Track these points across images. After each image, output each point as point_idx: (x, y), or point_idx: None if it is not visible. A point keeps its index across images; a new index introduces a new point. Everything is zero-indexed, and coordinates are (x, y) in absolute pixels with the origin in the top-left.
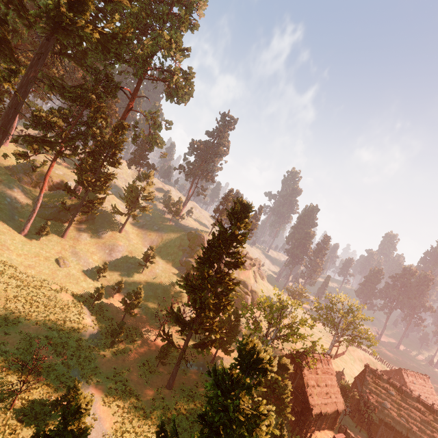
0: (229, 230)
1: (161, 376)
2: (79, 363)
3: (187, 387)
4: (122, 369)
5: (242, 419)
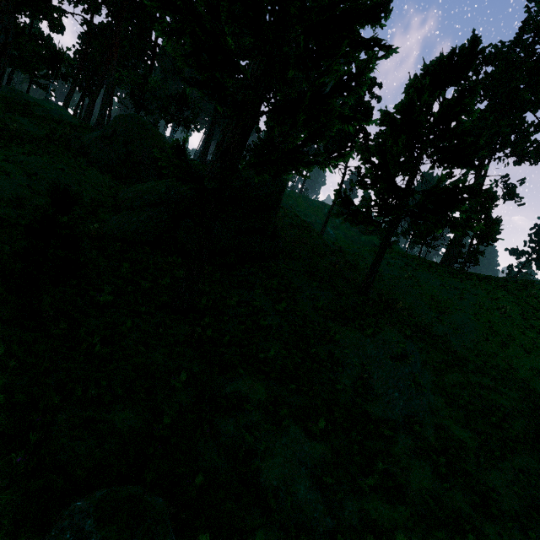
0: None
1: None
2: None
3: None
4: None
5: None
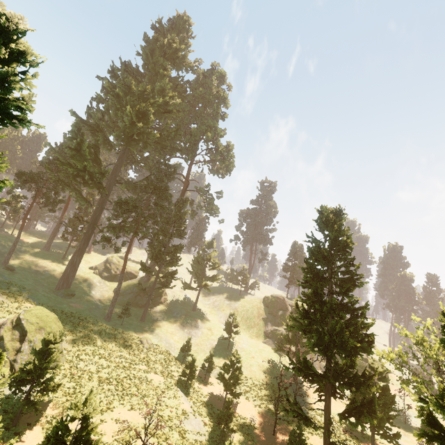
0: (325, 241)
1: None
2: None
3: None
4: None
5: None
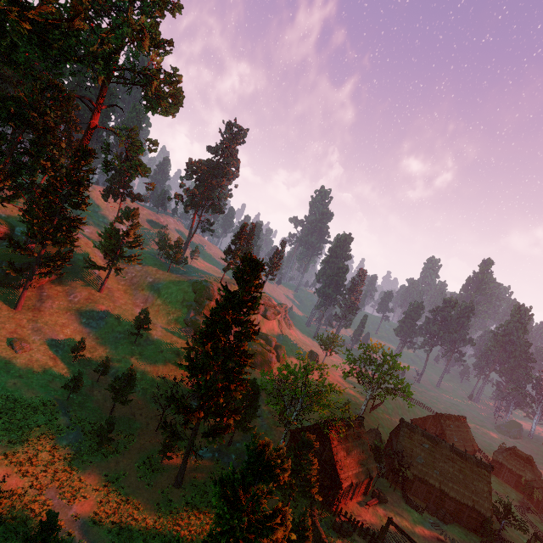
0: (237, 294)
1: (167, 472)
2: (56, 479)
3: (200, 481)
4: (115, 475)
5: (252, 536)
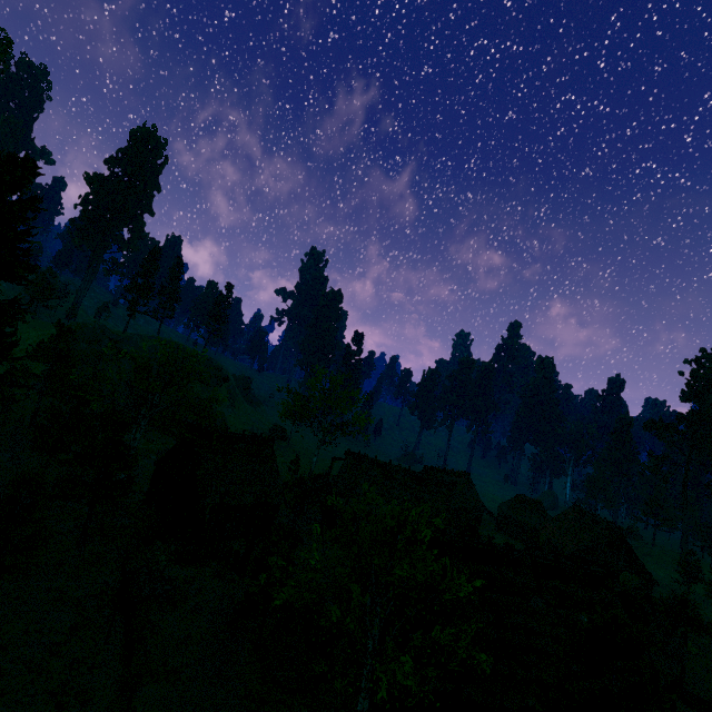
0: None
1: None
2: None
3: None
4: None
5: None
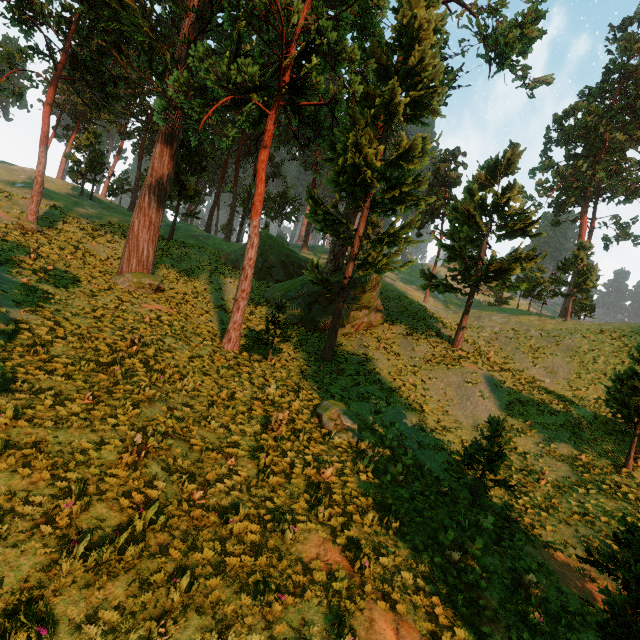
0: None
1: None
2: None
3: None
4: None
5: None
